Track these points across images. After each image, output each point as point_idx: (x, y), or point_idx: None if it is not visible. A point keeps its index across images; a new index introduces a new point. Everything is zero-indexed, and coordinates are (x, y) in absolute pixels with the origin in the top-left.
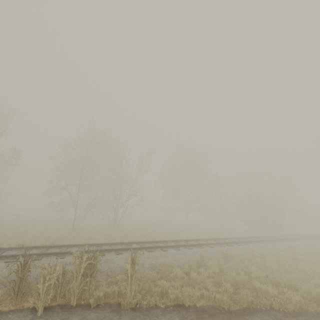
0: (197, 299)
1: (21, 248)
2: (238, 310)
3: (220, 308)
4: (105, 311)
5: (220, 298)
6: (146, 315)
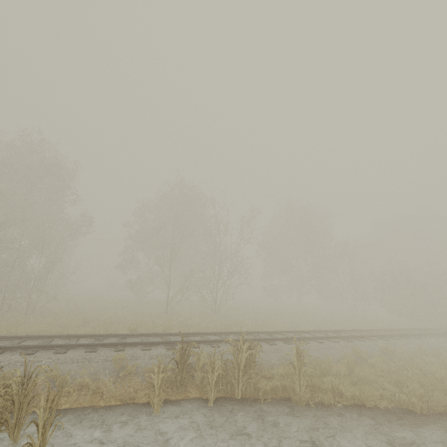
0: (377, 399)
1: (142, 335)
2: (433, 414)
3: (410, 411)
4: (277, 406)
5: (407, 400)
6: (326, 413)
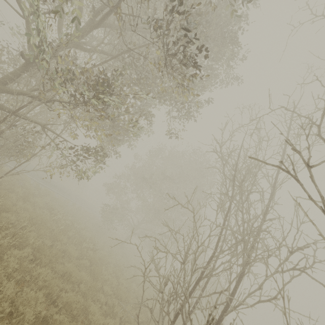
0: None
1: None
2: None
3: None
4: None
5: None
6: None
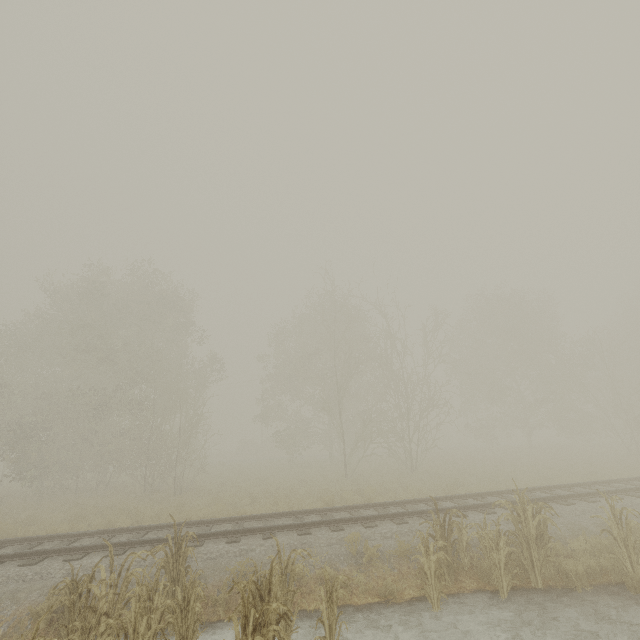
0: None
1: (349, 509)
2: None
3: None
4: (606, 596)
5: None
6: None
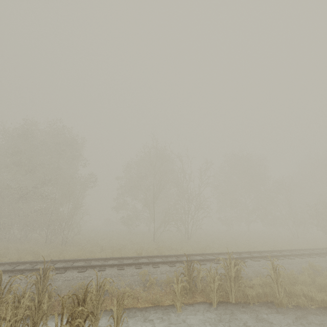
0: None
1: (148, 257)
2: None
3: None
4: (264, 308)
5: None
6: (304, 313)
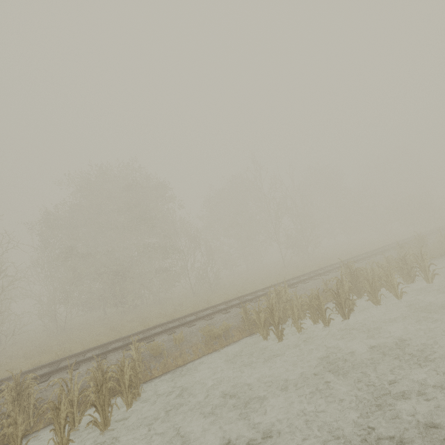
0: None
1: (337, 263)
2: None
3: None
4: None
5: None
6: None
